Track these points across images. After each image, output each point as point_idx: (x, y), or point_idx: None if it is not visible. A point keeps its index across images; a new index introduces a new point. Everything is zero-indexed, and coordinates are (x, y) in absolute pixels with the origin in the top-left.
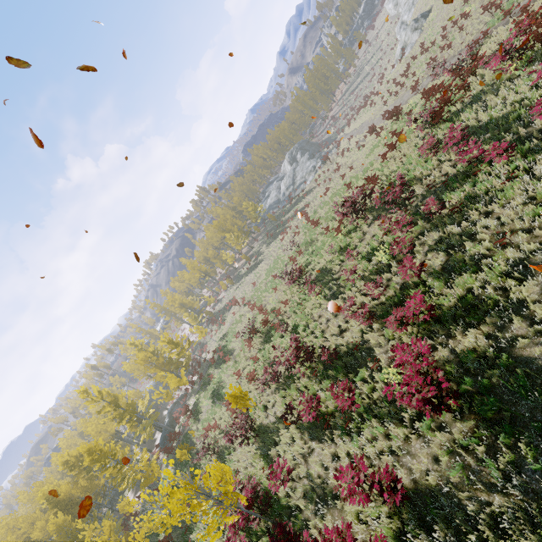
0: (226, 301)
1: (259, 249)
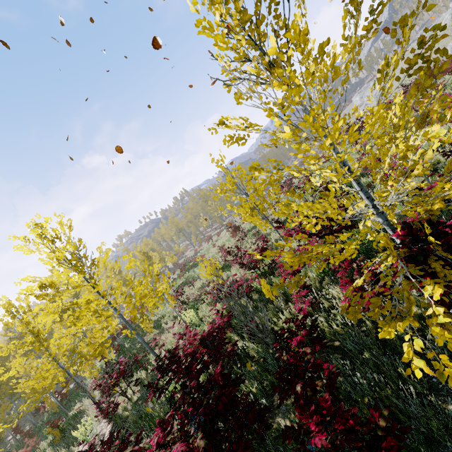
0: (192, 253)
1: (231, 220)
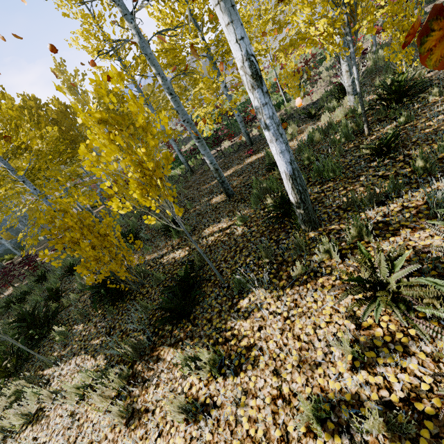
0: None
1: None
